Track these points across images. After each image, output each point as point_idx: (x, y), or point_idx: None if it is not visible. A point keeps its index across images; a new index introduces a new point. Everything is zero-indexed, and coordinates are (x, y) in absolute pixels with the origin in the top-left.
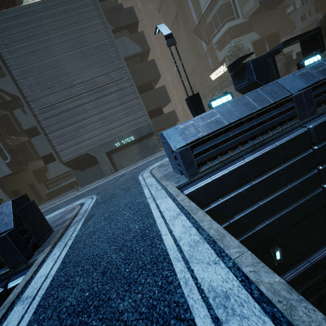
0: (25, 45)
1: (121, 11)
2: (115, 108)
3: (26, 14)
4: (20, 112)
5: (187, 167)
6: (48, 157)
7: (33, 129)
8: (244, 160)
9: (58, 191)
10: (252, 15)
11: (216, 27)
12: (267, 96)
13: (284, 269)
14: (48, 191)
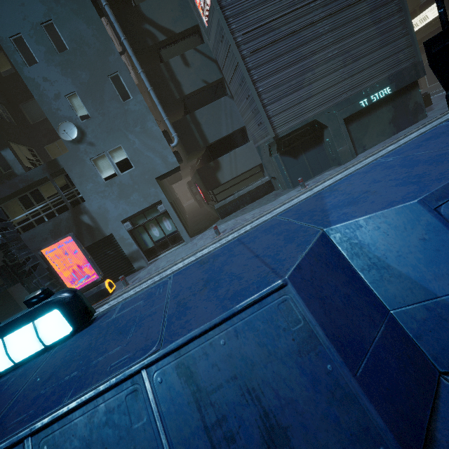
0: None
1: None
2: (364, 31)
3: None
4: (179, 62)
5: None
6: (216, 146)
7: (194, 96)
8: None
9: (235, 203)
10: None
11: None
12: None
13: None
14: (220, 204)
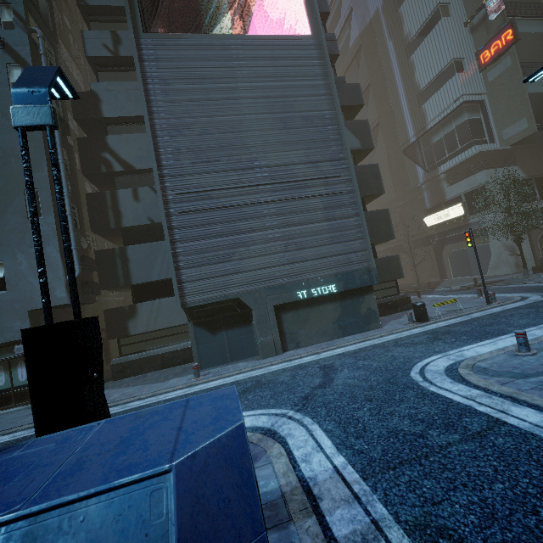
0: (194, 87)
1: (341, 86)
2: (314, 224)
3: (212, 46)
4: (129, 195)
5: None
6: (144, 288)
7: (137, 229)
8: None
9: (139, 364)
10: (519, 141)
11: (449, 149)
12: None
13: None
14: (120, 359)
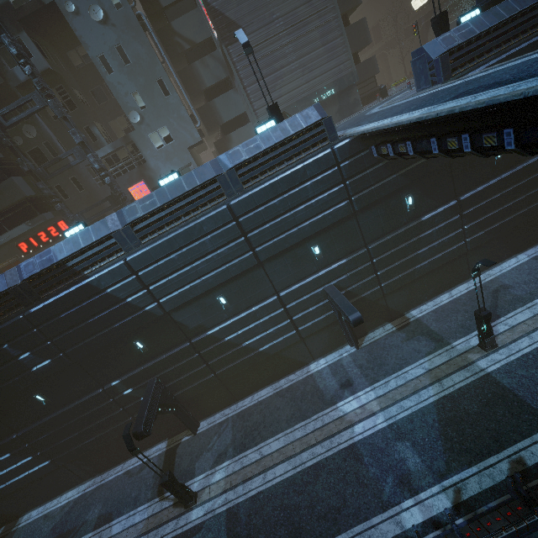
0: None
1: None
2: (316, 51)
3: None
4: (200, 65)
5: (443, 71)
6: (227, 125)
7: (211, 88)
8: (489, 63)
9: None
10: None
11: None
12: (516, 5)
13: (501, 169)
14: None
